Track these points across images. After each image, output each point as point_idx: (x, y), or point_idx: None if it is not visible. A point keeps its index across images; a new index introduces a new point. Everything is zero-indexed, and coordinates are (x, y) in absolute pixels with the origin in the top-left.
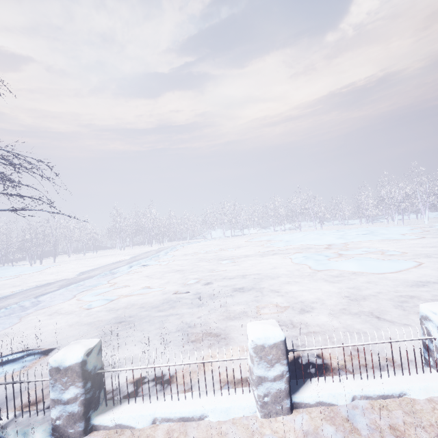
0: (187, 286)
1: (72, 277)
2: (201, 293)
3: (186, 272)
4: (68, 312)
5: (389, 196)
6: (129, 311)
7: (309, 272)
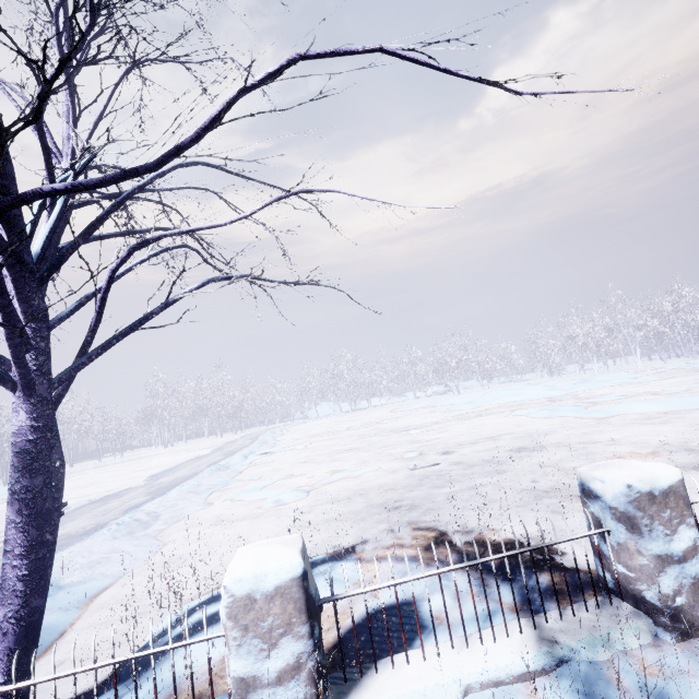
0: (412, 460)
1: (143, 484)
2: (460, 462)
3: (369, 450)
4: (242, 518)
5: (581, 334)
6: (375, 497)
7: (589, 421)
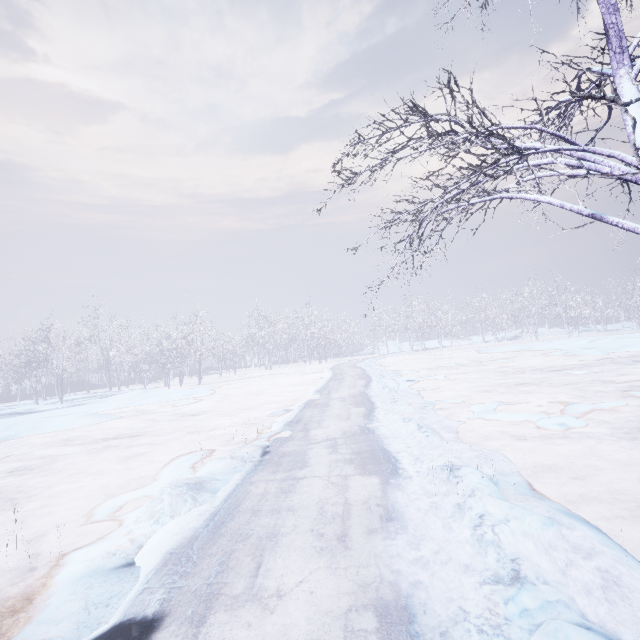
0: None
1: (319, 397)
2: None
3: (550, 385)
4: (536, 436)
5: None
6: None
7: None
